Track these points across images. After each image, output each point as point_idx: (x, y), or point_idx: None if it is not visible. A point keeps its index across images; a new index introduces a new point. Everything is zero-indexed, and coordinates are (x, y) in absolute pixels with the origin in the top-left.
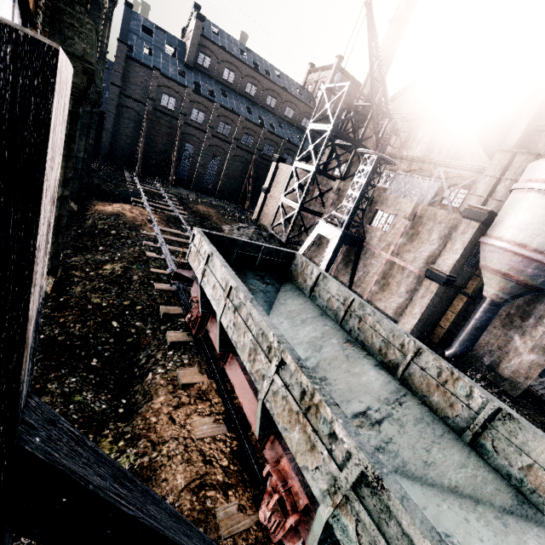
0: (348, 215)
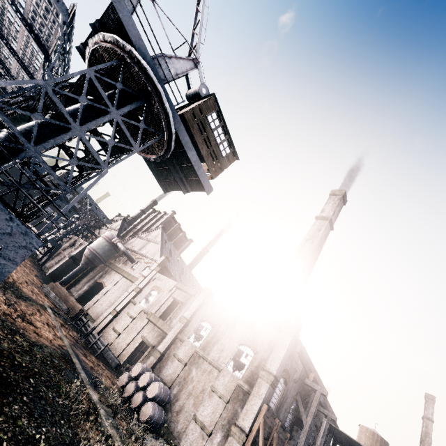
0: (58, 235)
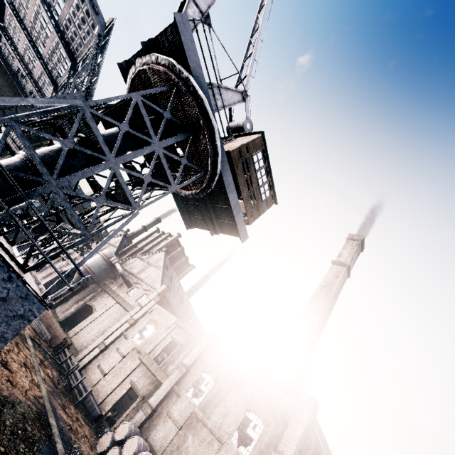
0: None
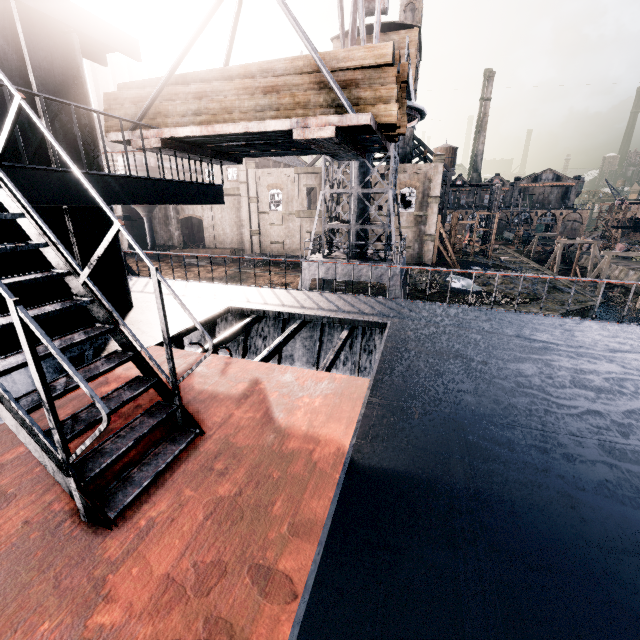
0: None
